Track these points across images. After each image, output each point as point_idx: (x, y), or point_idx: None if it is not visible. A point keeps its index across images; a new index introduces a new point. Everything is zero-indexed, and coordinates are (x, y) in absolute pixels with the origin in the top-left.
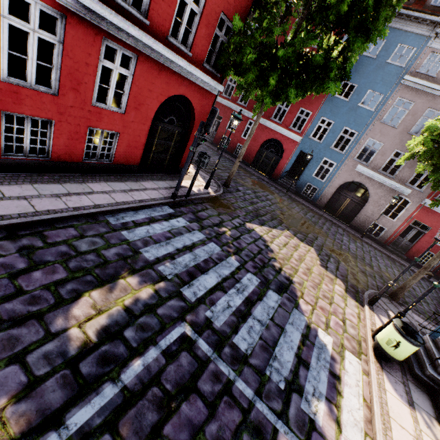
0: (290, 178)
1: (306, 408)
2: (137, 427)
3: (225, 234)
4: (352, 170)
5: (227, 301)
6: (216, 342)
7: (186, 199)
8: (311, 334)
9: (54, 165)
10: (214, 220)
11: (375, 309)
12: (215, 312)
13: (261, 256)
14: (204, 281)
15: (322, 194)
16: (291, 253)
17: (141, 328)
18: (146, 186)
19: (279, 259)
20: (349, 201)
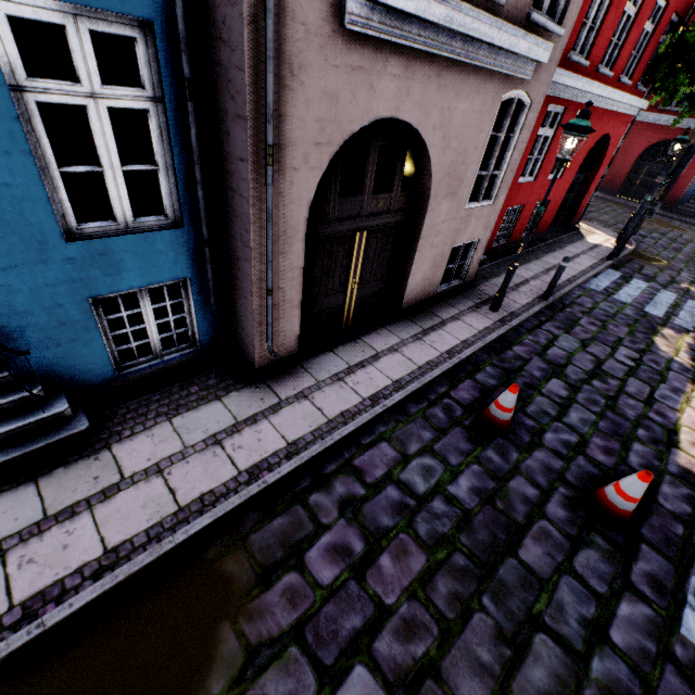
0: None
1: None
2: None
3: (690, 291)
4: None
5: None
6: None
7: (617, 258)
8: None
9: (508, 247)
10: (663, 277)
11: None
12: None
13: None
14: None
15: None
16: None
17: None
18: (573, 252)
19: None
20: None
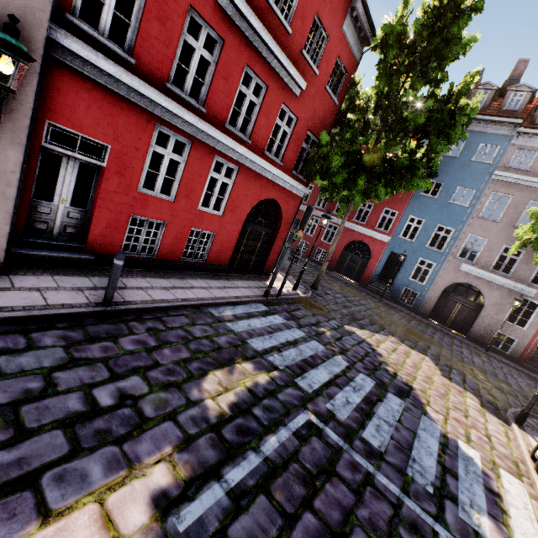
0: (382, 282)
1: (466, 518)
2: (288, 496)
3: (325, 334)
4: (456, 270)
5: (345, 397)
6: (344, 434)
7: (278, 298)
8: (451, 444)
9: (158, 263)
10: (310, 320)
11: (526, 429)
12: (335, 405)
13: (369, 358)
14: (316, 375)
15: (425, 299)
16: (402, 359)
17: (267, 409)
18: (238, 285)
19: (391, 364)
20: (460, 306)
